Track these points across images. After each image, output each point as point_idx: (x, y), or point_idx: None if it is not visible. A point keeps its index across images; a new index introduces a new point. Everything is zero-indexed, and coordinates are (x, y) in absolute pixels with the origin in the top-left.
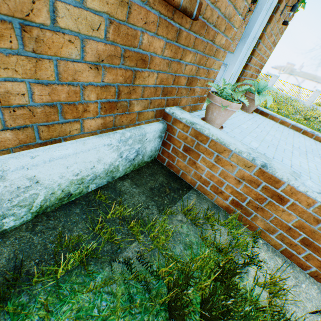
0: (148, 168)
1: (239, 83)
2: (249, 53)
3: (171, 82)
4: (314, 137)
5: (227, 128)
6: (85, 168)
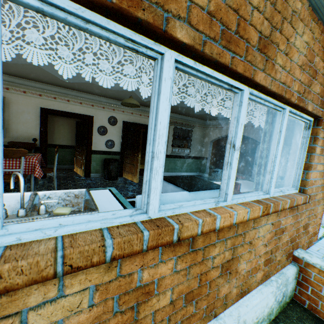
0: (291, 310)
1: None
2: None
3: (294, 233)
4: None
5: None
6: (260, 311)
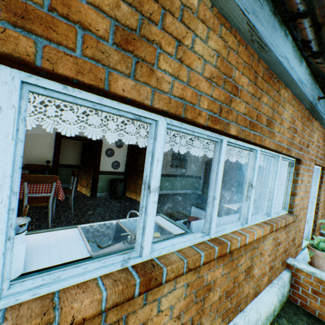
0: (288, 307)
1: None
2: (314, 205)
3: (286, 245)
4: None
5: None
6: (268, 307)
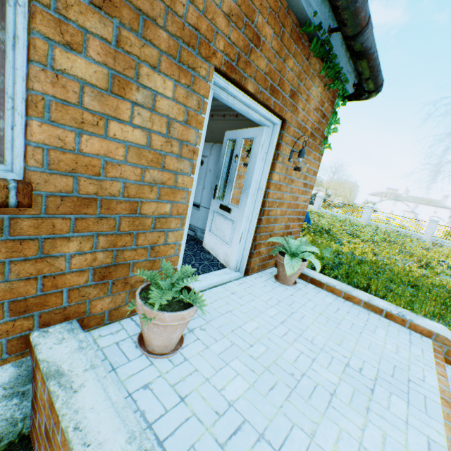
0: None
1: (176, 275)
2: (259, 206)
3: (32, 290)
4: (408, 325)
5: (198, 343)
6: None
